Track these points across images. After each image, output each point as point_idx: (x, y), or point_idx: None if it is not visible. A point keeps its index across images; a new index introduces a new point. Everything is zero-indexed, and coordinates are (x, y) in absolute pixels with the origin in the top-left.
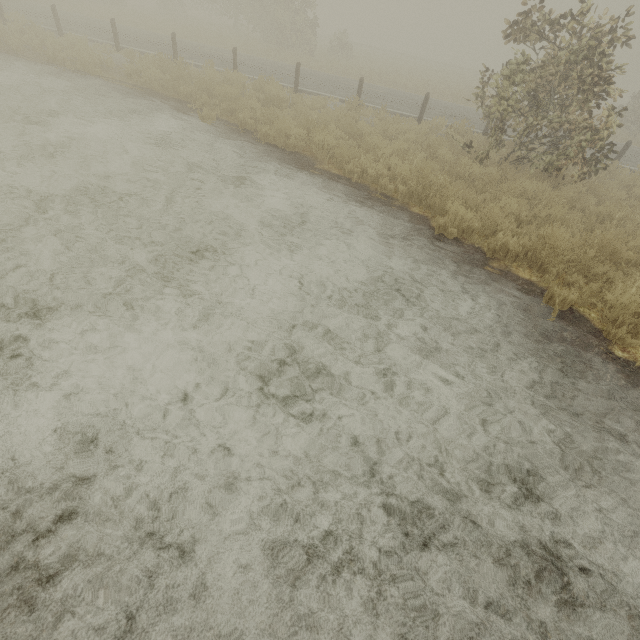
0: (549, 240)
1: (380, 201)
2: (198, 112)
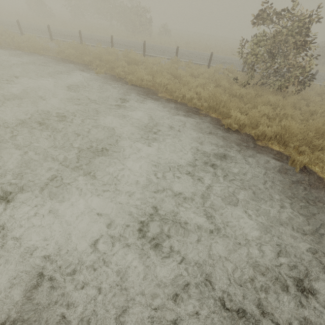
0: (288, 129)
1: (194, 112)
2: (94, 70)
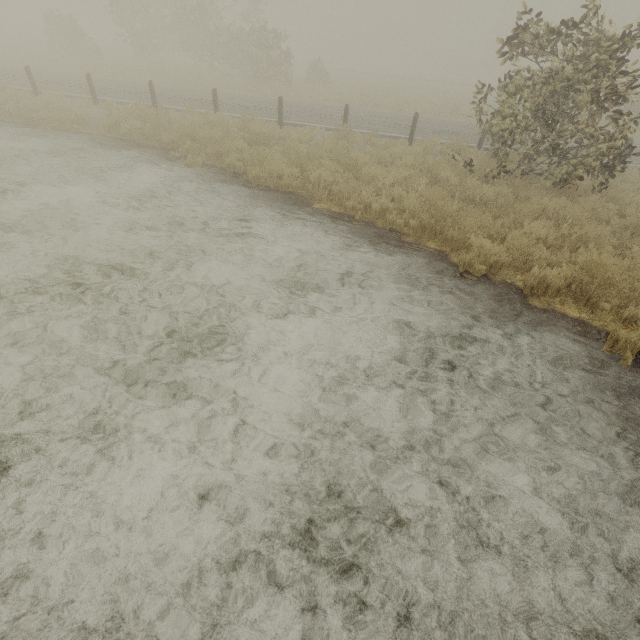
0: (596, 271)
1: (390, 239)
2: (182, 160)
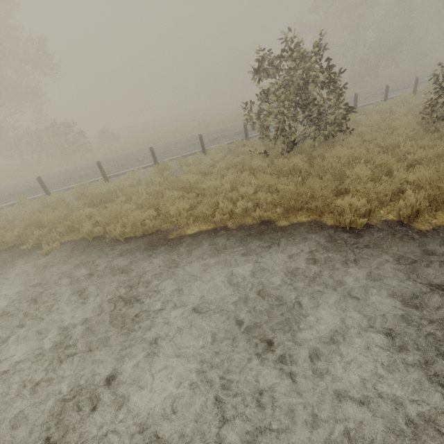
0: (443, 184)
1: (270, 230)
2: (38, 252)
